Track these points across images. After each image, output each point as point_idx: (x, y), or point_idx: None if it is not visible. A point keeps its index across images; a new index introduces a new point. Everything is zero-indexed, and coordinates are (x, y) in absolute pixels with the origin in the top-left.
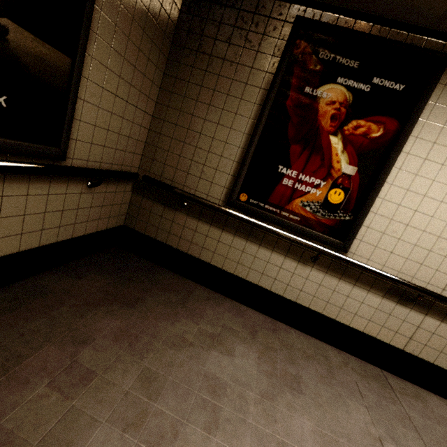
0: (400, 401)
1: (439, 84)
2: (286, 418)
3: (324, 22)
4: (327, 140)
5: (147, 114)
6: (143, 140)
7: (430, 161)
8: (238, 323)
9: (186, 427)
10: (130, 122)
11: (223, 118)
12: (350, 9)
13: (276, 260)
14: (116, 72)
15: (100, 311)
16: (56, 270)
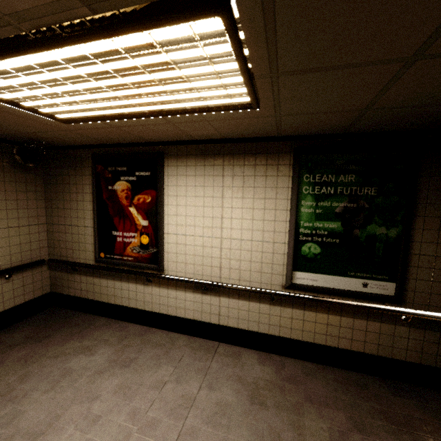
0: (213, 360)
1: (165, 166)
2: (103, 381)
3: (104, 153)
4: (129, 210)
5: (41, 224)
6: (45, 238)
7: (179, 206)
8: (115, 335)
9: (34, 392)
10: (28, 234)
11: (79, 214)
12: (114, 143)
13: (133, 288)
14: (4, 218)
15: (17, 348)
16: (1, 332)
